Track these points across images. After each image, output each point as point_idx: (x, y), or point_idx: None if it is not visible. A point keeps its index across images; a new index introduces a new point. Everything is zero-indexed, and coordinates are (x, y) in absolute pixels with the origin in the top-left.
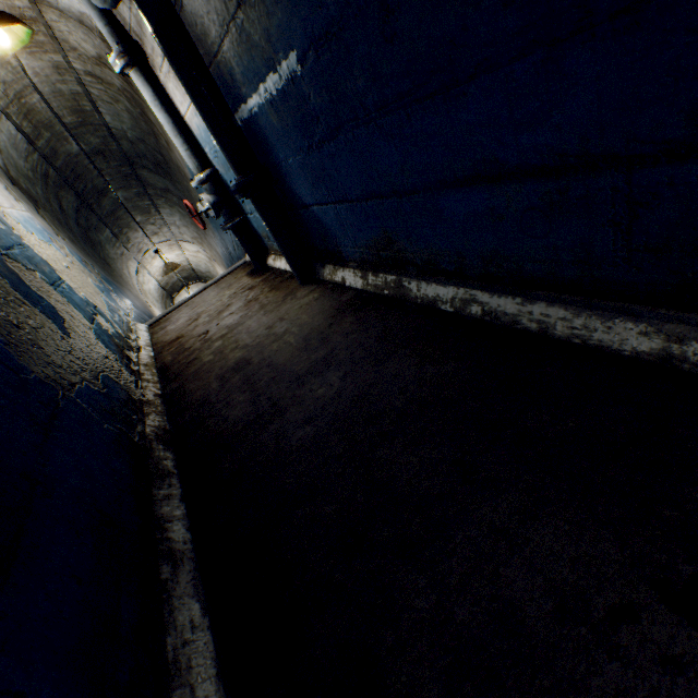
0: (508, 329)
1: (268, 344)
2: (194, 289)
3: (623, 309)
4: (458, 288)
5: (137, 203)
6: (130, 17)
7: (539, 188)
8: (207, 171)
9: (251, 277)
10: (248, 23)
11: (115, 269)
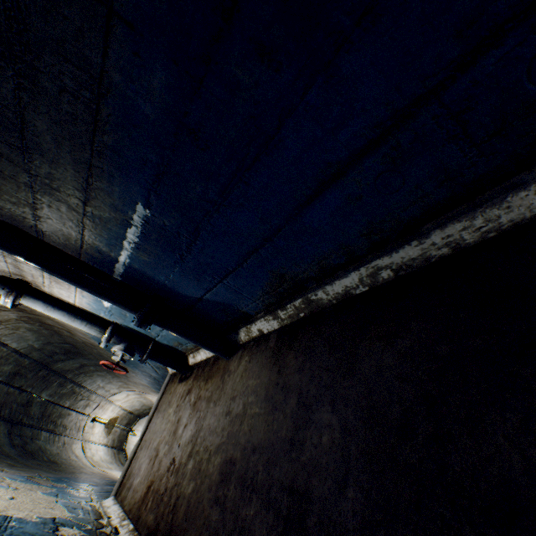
0: (426, 268)
1: (237, 429)
2: (138, 428)
3: (505, 187)
4: (358, 270)
5: (62, 391)
6: (7, 267)
7: (376, 157)
8: (109, 329)
9: (183, 383)
10: (96, 210)
11: (62, 463)
